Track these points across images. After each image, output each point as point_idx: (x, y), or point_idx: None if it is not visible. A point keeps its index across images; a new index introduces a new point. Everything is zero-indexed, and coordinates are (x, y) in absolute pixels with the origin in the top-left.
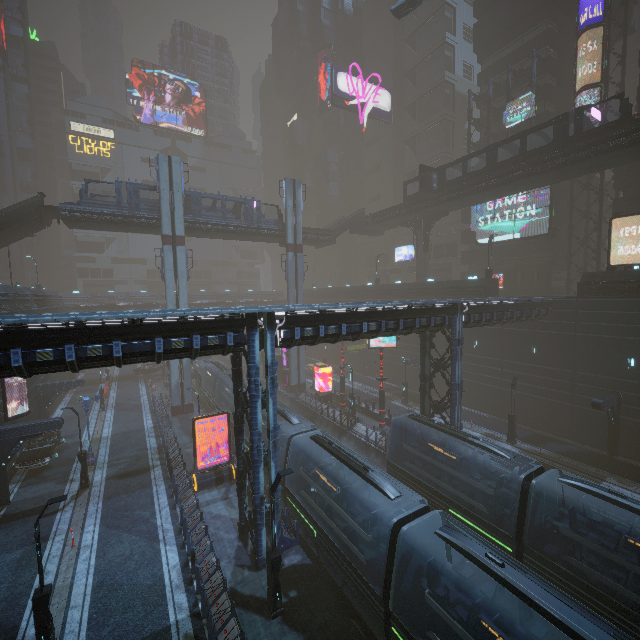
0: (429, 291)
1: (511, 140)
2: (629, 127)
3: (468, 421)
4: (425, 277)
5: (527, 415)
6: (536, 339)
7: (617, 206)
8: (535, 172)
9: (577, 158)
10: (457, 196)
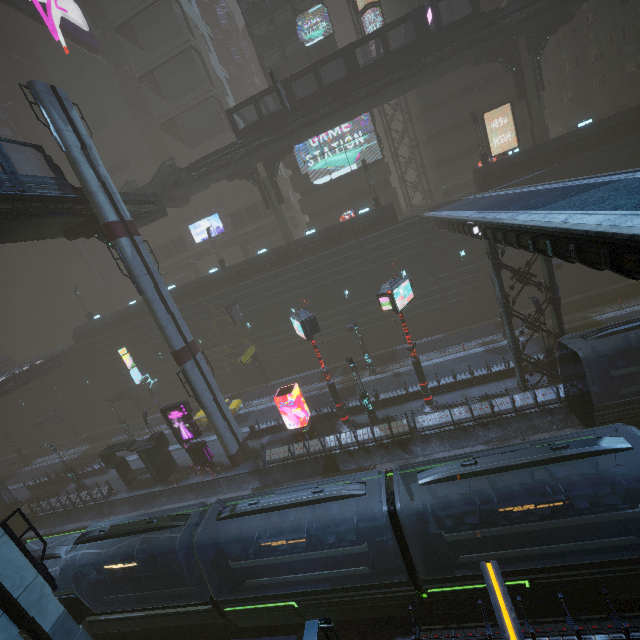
0: (322, 243)
1: (369, 39)
2: (483, 21)
3: (447, 347)
4: (290, 234)
5: (474, 314)
6: (463, 242)
7: (428, 121)
8: (406, 75)
9: (443, 56)
10: (319, 117)
